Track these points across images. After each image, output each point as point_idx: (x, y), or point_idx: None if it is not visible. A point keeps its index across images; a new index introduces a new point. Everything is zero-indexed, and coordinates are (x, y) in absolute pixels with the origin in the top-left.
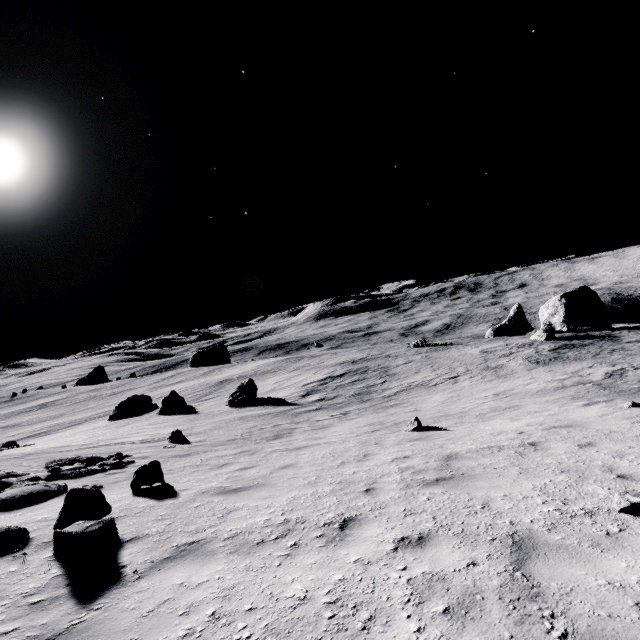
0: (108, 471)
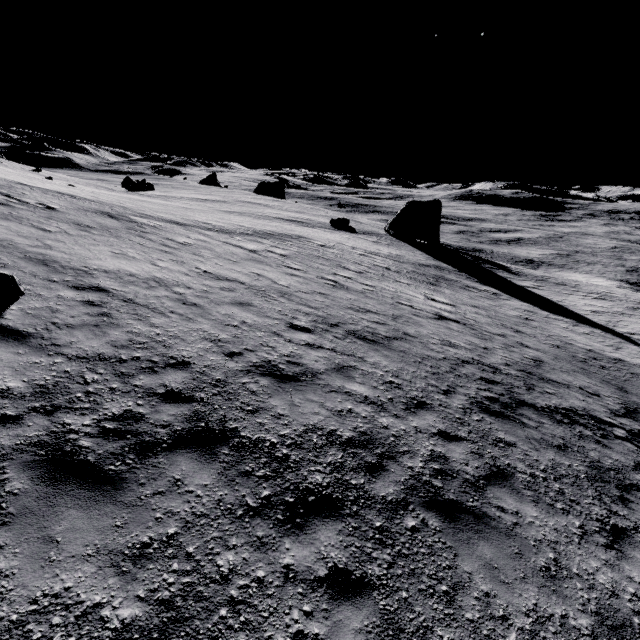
0: None
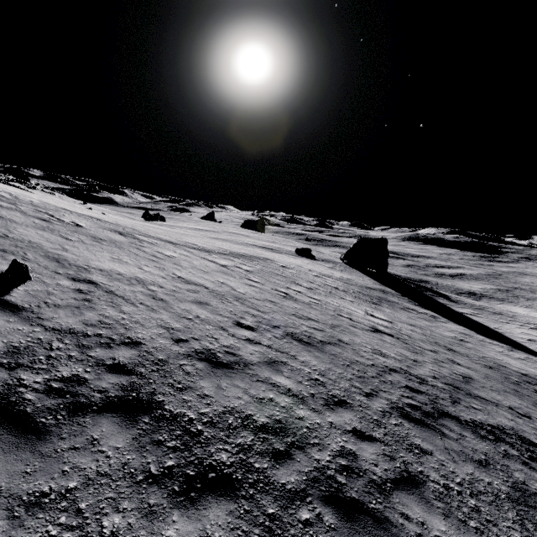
0: (47, 193)
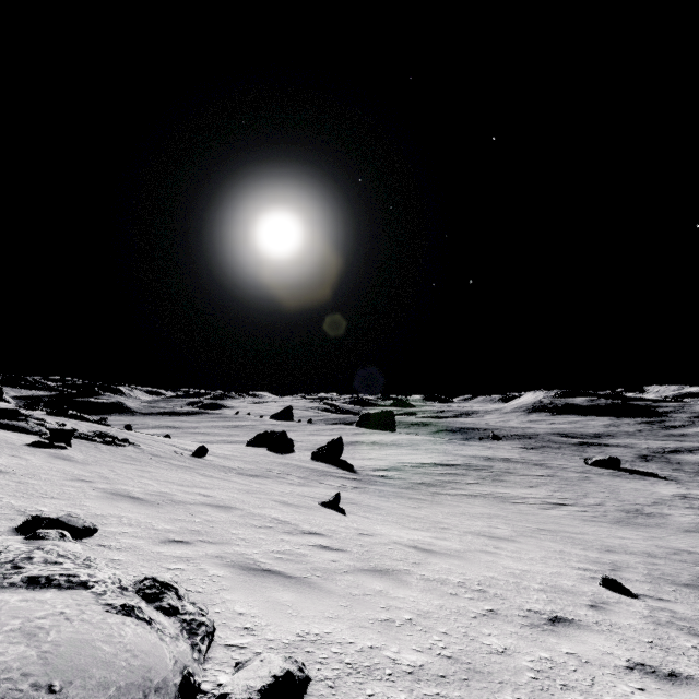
0: (96, 442)
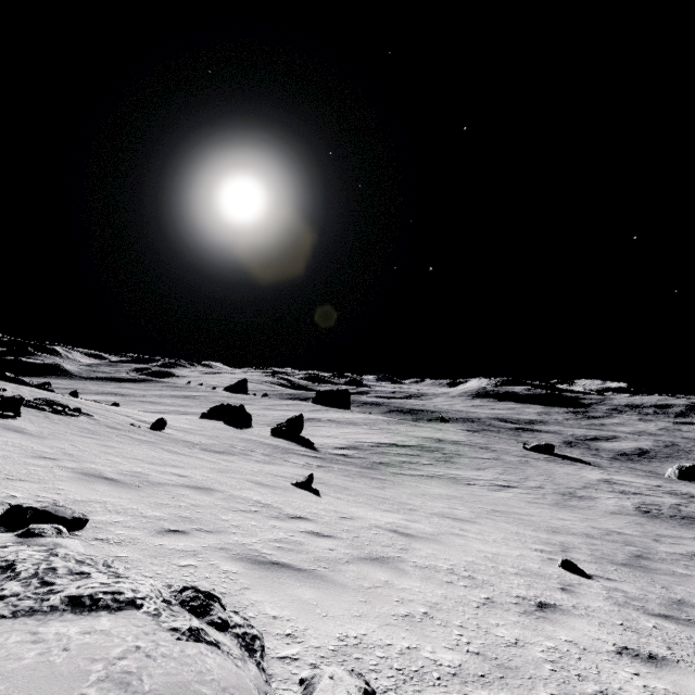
0: (44, 411)
